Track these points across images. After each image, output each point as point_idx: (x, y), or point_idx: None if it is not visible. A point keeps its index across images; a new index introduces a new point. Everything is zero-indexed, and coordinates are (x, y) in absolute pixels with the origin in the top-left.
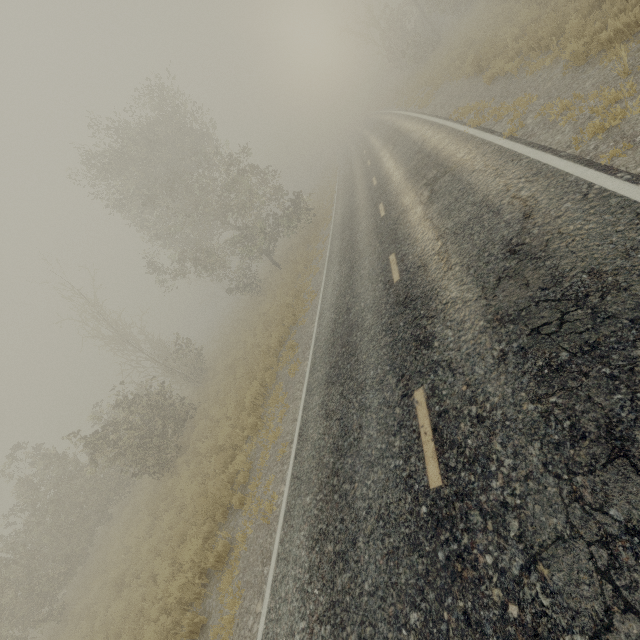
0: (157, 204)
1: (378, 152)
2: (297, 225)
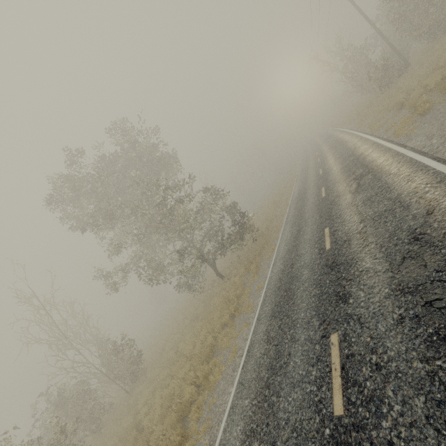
0: (100, 229)
1: (335, 182)
2: (242, 243)
